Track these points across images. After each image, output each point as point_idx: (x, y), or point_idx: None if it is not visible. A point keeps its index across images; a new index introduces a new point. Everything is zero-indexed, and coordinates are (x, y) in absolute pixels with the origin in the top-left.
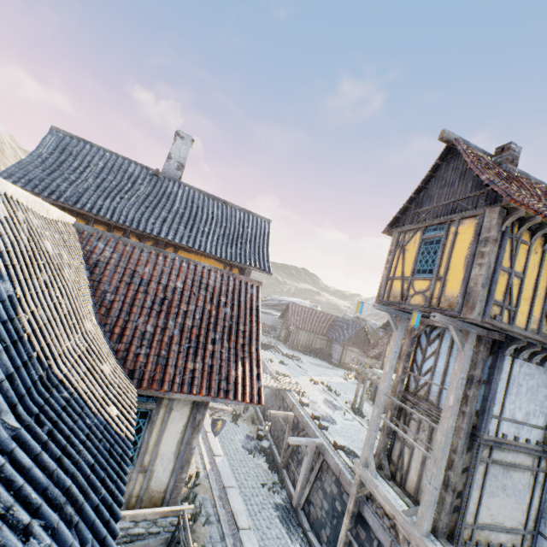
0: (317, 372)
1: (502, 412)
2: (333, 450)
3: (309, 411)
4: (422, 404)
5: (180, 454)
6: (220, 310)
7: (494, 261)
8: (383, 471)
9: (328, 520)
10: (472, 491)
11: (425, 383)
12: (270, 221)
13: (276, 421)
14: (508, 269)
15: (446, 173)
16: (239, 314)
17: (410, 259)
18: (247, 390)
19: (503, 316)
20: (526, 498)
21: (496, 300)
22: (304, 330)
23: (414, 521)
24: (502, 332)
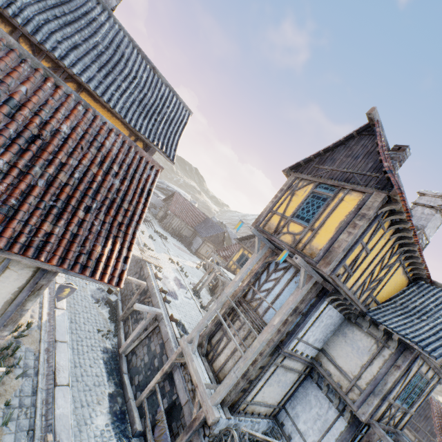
0: (177, 253)
1: (304, 336)
2: (168, 321)
3: (160, 285)
4: (251, 313)
5: (6, 314)
6: (107, 178)
7: (360, 235)
8: (201, 349)
9: (144, 370)
10: (260, 382)
11: (259, 298)
12: (191, 113)
13: (129, 283)
14: (364, 244)
15: (356, 146)
16: (128, 190)
17: (296, 203)
18: (109, 270)
19: (343, 276)
20: (288, 388)
21: (345, 263)
22: (179, 218)
23: (211, 392)
24: (332, 285)
